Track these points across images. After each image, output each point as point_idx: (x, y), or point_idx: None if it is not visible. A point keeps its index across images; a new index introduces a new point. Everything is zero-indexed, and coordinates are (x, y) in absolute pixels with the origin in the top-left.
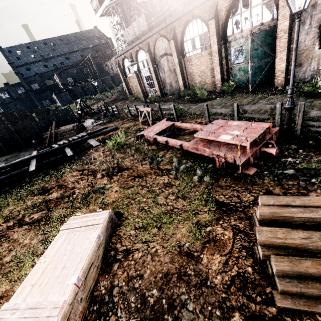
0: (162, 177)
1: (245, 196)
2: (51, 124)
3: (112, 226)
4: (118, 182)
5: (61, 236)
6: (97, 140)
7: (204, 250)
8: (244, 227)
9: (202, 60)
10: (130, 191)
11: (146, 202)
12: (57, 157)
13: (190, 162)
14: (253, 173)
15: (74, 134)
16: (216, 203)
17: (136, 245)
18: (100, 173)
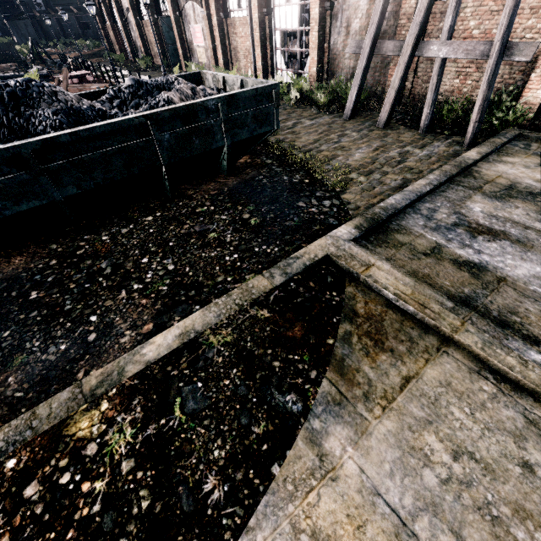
0: None
1: None
2: None
3: None
4: None
5: None
6: None
7: None
8: None
9: None
10: None
11: None
12: None
13: None
14: None
15: None
16: None
17: None
18: None
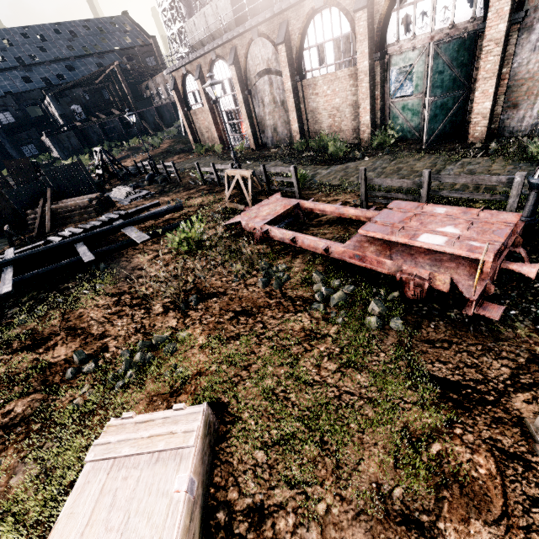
0: (297, 315)
1: (489, 367)
2: (44, 194)
3: (211, 442)
4: (203, 326)
5: (91, 482)
6: (142, 229)
7: (442, 507)
8: (514, 445)
9: (337, 86)
10: (234, 348)
11: (275, 377)
12: (60, 264)
13: (349, 285)
14: (497, 316)
15: (92, 215)
16: (432, 382)
17: (275, 493)
18: (158, 303)
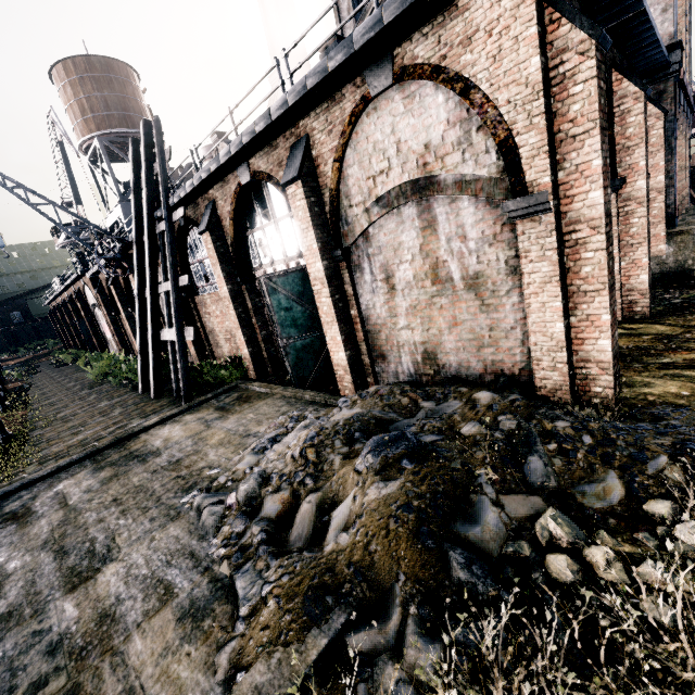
0: None
1: None
2: None
3: None
4: None
5: None
6: None
7: None
8: None
9: None
10: None
11: None
12: None
13: None
14: None
15: None
16: None
17: None
18: None
